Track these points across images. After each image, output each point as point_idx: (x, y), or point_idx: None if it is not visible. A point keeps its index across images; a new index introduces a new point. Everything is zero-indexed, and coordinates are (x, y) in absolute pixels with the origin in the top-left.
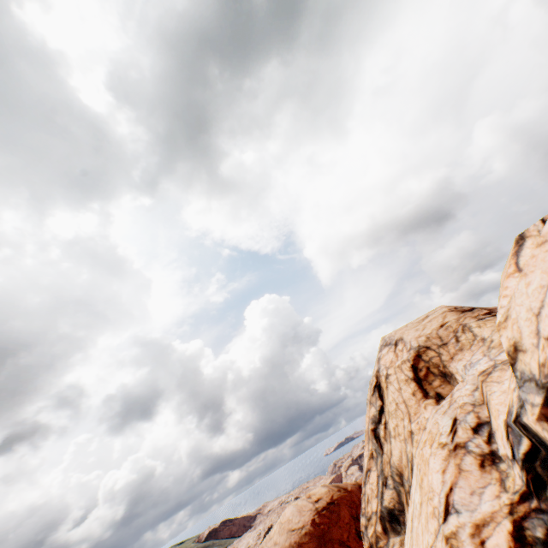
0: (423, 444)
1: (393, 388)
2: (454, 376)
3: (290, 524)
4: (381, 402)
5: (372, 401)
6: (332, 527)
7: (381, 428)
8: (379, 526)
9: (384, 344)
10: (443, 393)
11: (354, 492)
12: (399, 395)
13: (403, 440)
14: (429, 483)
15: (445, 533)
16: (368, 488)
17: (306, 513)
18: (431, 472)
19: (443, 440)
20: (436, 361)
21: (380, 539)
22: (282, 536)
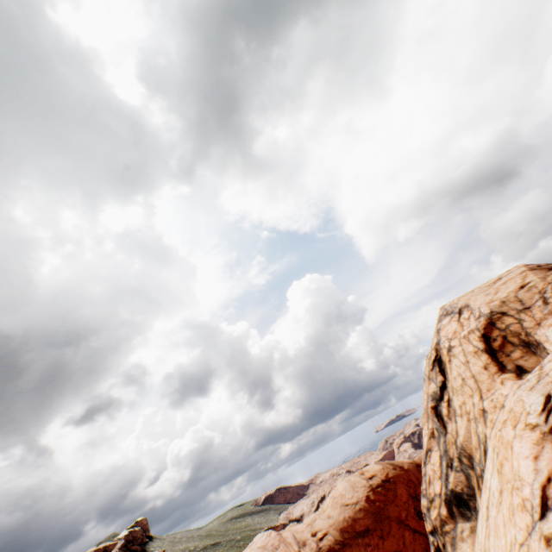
0: (501, 425)
1: (458, 361)
2: (542, 345)
3: (343, 499)
4: (442, 377)
5: (432, 376)
6: (388, 505)
7: (443, 406)
8: (444, 509)
9: (445, 314)
10: (527, 366)
11: (412, 471)
12: (466, 369)
13: (473, 419)
14: (514, 470)
15: (544, 533)
16: (429, 469)
17: (360, 489)
18: (516, 457)
19: (531, 421)
20: (515, 329)
21: (446, 523)
22: (335, 510)
